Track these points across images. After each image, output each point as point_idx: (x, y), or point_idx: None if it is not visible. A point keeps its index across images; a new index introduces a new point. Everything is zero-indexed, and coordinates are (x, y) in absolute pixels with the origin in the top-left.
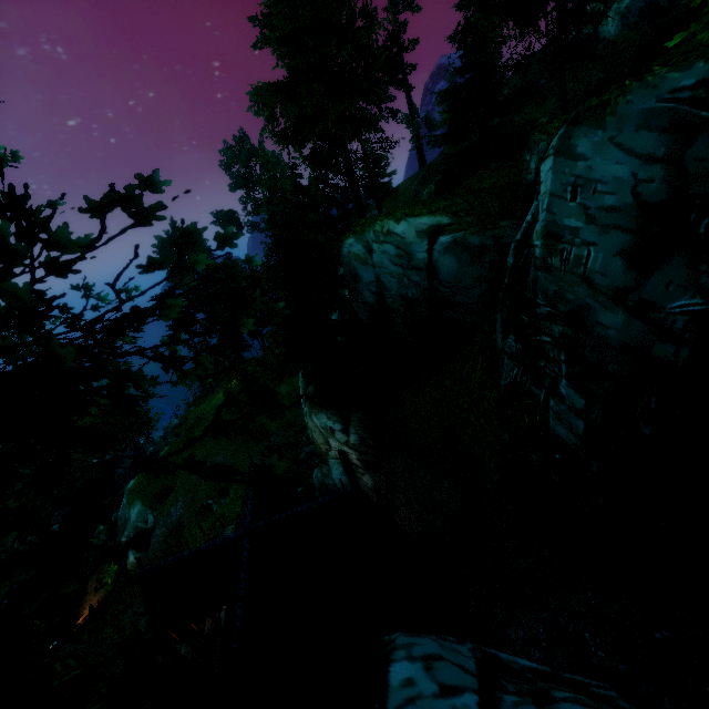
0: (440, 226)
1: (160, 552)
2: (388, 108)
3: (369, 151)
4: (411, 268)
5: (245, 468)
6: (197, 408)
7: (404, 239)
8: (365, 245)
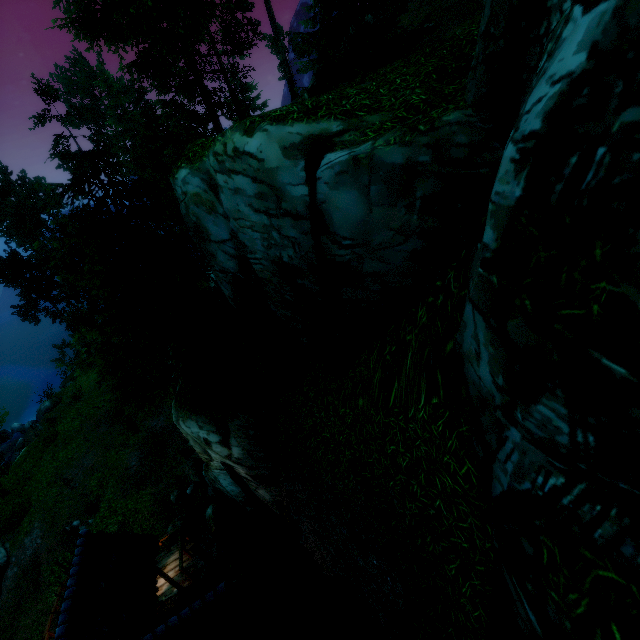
0: (324, 135)
1: (11, 604)
2: (246, 18)
3: (235, 79)
4: (282, 215)
5: (119, 469)
6: (75, 382)
7: (264, 163)
8: (203, 178)
